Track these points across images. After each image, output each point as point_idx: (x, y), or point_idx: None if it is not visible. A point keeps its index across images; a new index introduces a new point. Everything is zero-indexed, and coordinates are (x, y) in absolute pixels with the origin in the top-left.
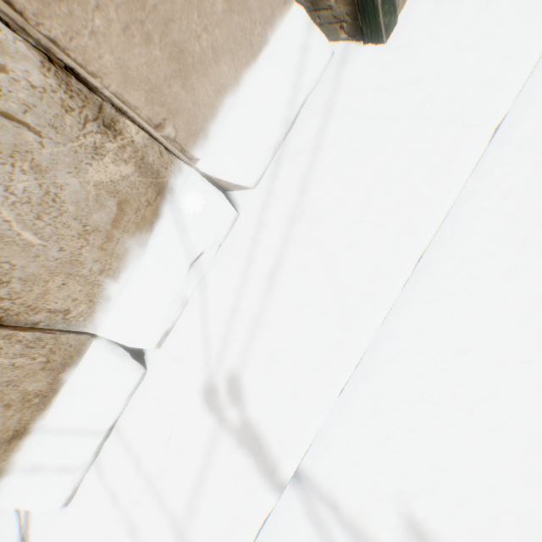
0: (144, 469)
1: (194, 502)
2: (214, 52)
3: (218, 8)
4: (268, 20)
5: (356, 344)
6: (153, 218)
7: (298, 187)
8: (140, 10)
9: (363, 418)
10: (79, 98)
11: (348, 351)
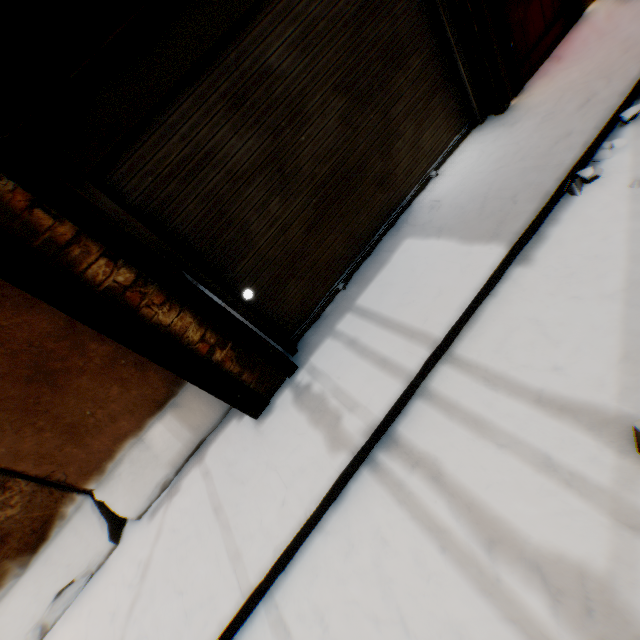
0: None
1: None
2: (112, 416)
3: (115, 392)
4: (174, 381)
5: None
6: (40, 541)
7: (151, 546)
8: (35, 417)
9: None
10: None
11: None
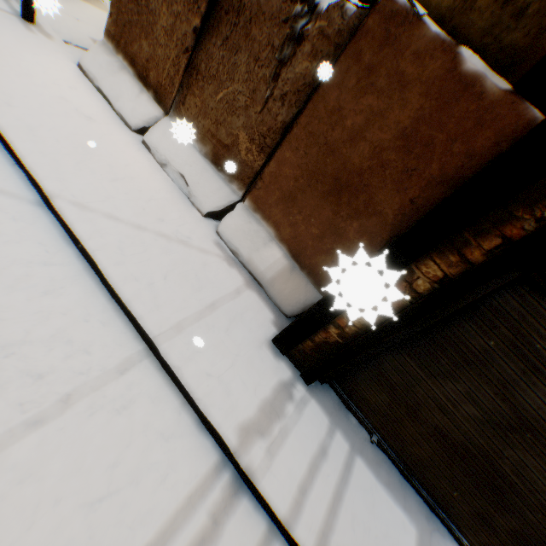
0: (70, 97)
1: (29, 99)
2: (295, 224)
3: (314, 230)
4: (313, 271)
5: (60, 199)
6: (219, 165)
7: (198, 246)
8: (308, 177)
9: (8, 185)
10: (274, 136)
11: (59, 194)
